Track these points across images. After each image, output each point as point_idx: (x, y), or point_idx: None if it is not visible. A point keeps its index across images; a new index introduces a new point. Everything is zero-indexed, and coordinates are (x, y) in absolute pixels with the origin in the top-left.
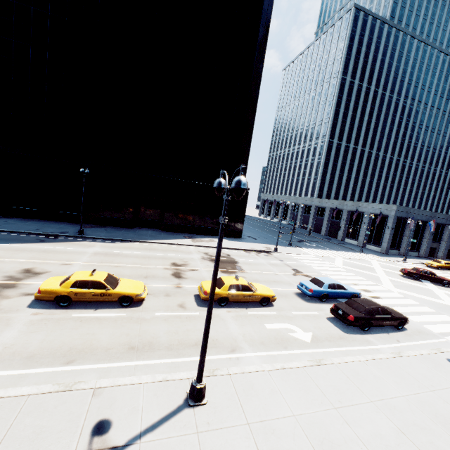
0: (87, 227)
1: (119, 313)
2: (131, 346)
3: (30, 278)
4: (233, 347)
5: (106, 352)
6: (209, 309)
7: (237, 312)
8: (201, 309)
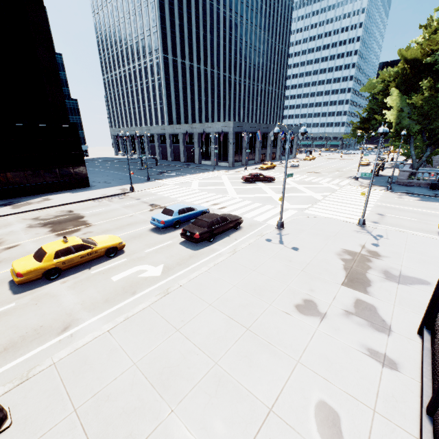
0: None
1: None
2: None
3: None
4: (65, 325)
5: None
6: None
7: (76, 278)
8: (19, 297)
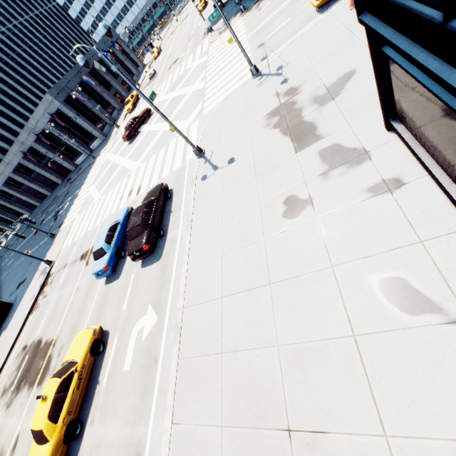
0: None
1: None
2: None
3: None
4: None
5: None
6: None
7: (98, 406)
8: None
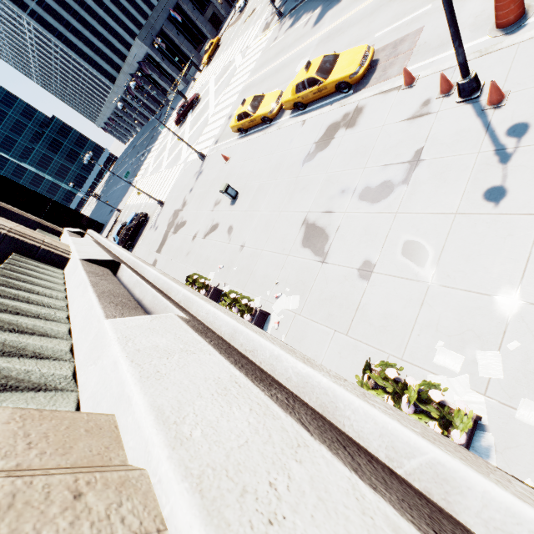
0: None
1: None
2: None
3: None
4: None
5: None
6: None
7: None
8: None
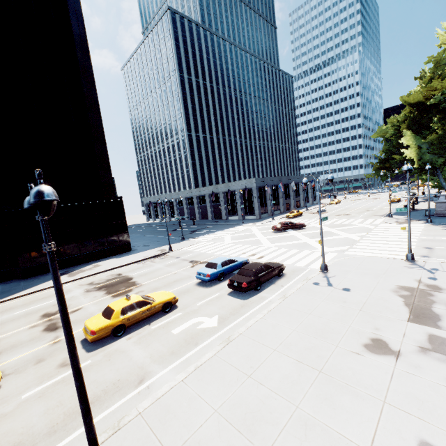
0: None
1: None
2: None
3: None
4: (140, 378)
5: None
6: (73, 362)
7: (139, 334)
8: (93, 354)
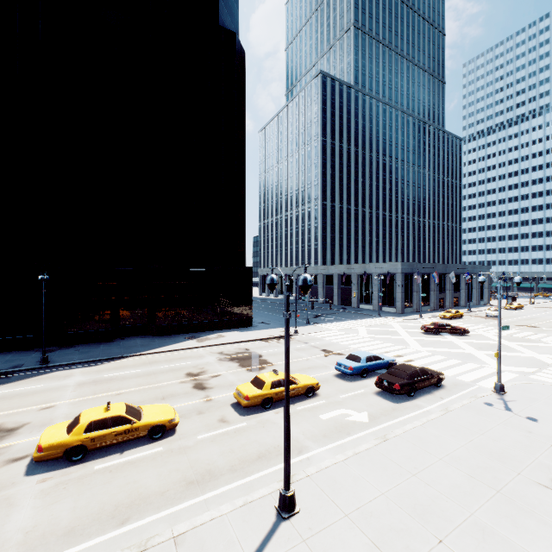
0: (48, 352)
1: (153, 449)
2: (188, 481)
3: (5, 439)
4: (298, 449)
5: (163, 497)
6: (287, 406)
7: None
8: (246, 418)
